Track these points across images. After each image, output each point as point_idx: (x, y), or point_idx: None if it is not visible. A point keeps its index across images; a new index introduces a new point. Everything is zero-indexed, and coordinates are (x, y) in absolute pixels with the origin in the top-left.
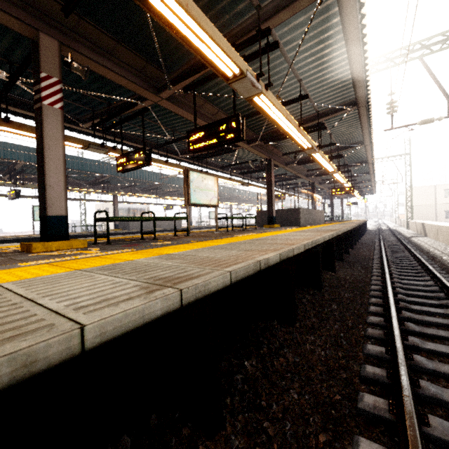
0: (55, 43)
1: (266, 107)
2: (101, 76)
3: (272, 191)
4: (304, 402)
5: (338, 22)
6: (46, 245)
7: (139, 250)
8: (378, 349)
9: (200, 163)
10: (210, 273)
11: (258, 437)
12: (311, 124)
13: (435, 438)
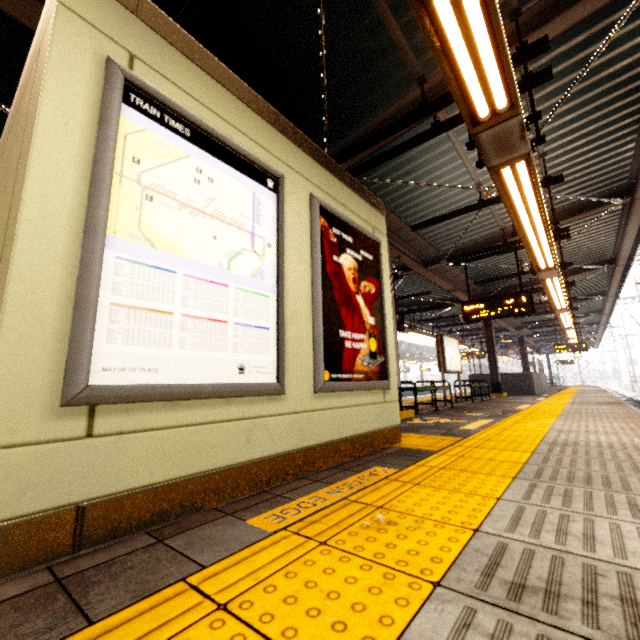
0: (388, 245)
1: (550, 283)
2: None
3: (495, 352)
4: None
5: (615, 210)
6: (400, 414)
7: (496, 420)
8: None
9: None
10: None
11: None
12: None
13: None
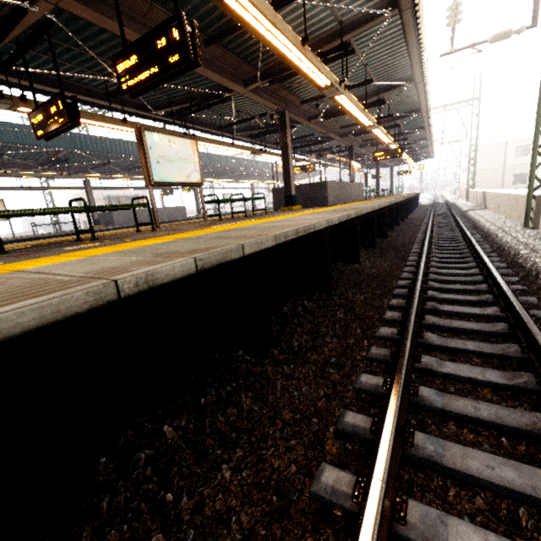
0: None
1: None
2: None
3: (289, 160)
4: (236, 485)
5: None
6: None
7: (6, 263)
8: (374, 380)
9: (189, 124)
10: None
11: None
12: (332, 46)
13: None
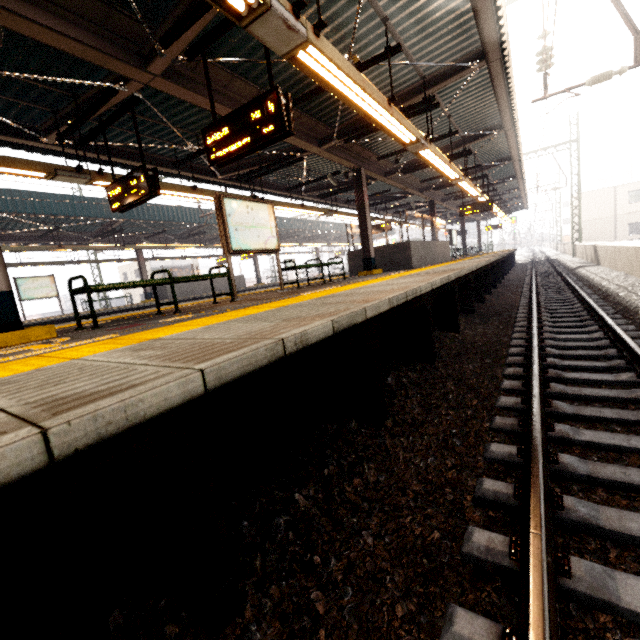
0: None
1: (324, 71)
2: (41, 44)
3: (366, 220)
4: (381, 549)
5: None
6: None
7: (124, 335)
8: (506, 449)
9: (254, 186)
10: (159, 379)
11: (297, 620)
12: (414, 101)
13: (578, 594)
